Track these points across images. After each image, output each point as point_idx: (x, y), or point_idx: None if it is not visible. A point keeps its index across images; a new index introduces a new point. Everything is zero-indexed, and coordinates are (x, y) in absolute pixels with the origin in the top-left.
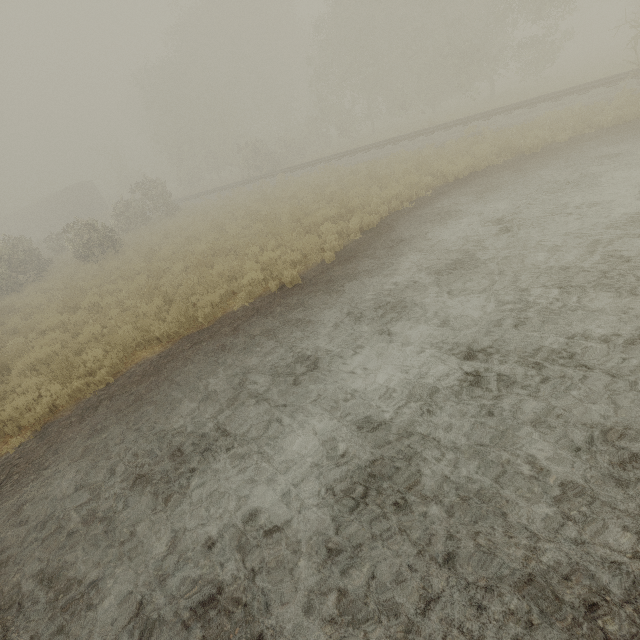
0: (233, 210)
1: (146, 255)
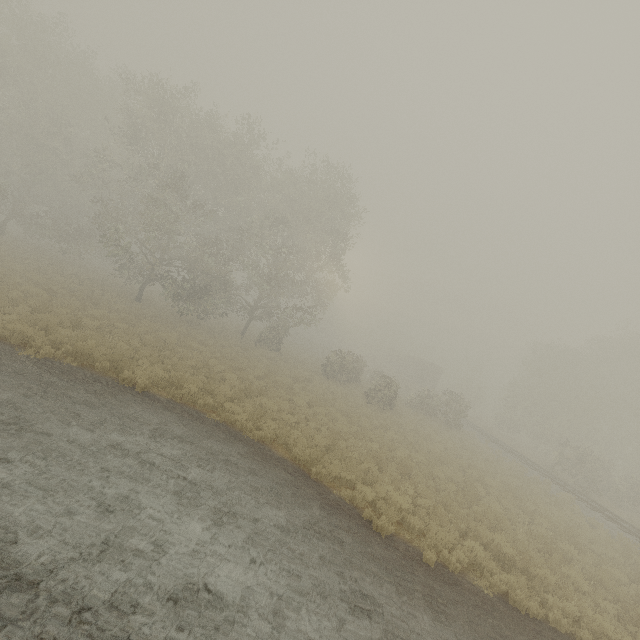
0: (471, 465)
1: (382, 424)
